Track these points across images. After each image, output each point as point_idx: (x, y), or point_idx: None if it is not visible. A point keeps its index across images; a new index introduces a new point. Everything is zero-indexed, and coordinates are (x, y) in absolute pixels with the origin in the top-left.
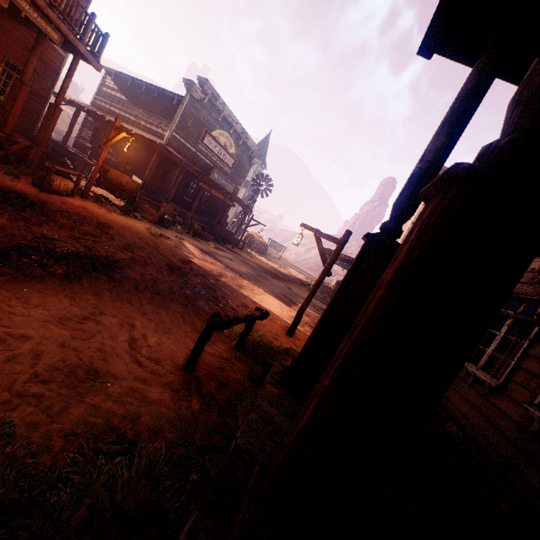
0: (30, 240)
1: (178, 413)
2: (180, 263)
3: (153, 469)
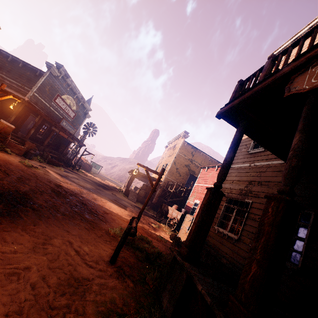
0: None
1: (128, 291)
2: (57, 188)
3: None
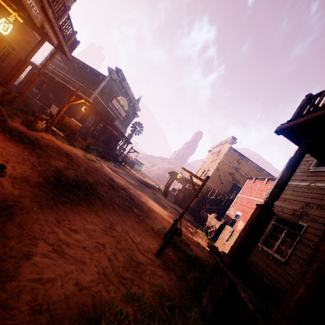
0: (55, 173)
1: (172, 282)
2: (111, 181)
3: (192, 312)
